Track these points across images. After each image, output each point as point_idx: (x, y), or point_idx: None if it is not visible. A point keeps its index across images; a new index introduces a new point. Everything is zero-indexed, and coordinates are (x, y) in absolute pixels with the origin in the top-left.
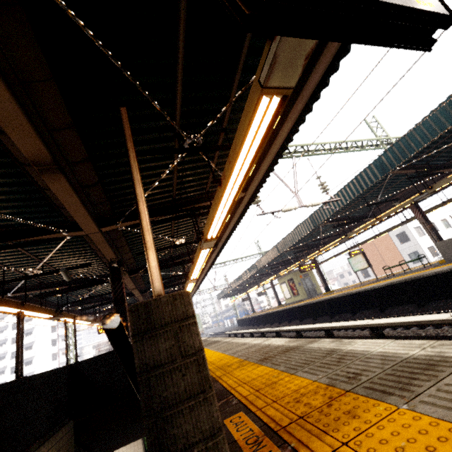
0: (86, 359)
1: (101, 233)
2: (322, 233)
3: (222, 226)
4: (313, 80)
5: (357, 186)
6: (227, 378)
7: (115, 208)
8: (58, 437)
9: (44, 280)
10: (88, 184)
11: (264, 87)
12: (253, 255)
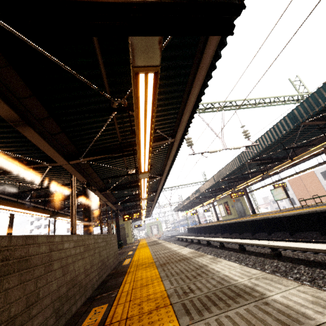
0: None
1: (70, 165)
2: (249, 169)
3: (149, 163)
4: (208, 54)
5: (273, 134)
6: (131, 275)
7: (79, 148)
8: None
9: (48, 192)
10: (55, 133)
11: (134, 67)
12: (200, 182)
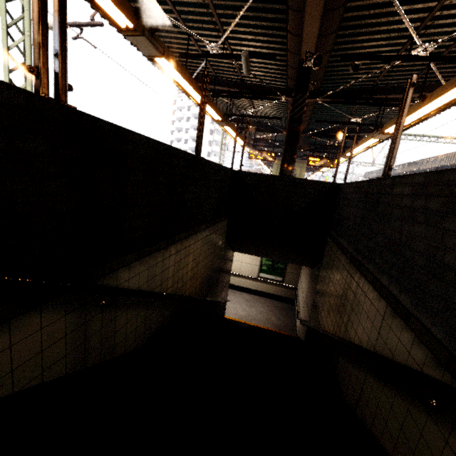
0: (249, 172)
1: None
2: None
3: None
4: None
5: None
6: None
7: None
8: (217, 227)
9: (219, 75)
10: None
11: None
12: None
